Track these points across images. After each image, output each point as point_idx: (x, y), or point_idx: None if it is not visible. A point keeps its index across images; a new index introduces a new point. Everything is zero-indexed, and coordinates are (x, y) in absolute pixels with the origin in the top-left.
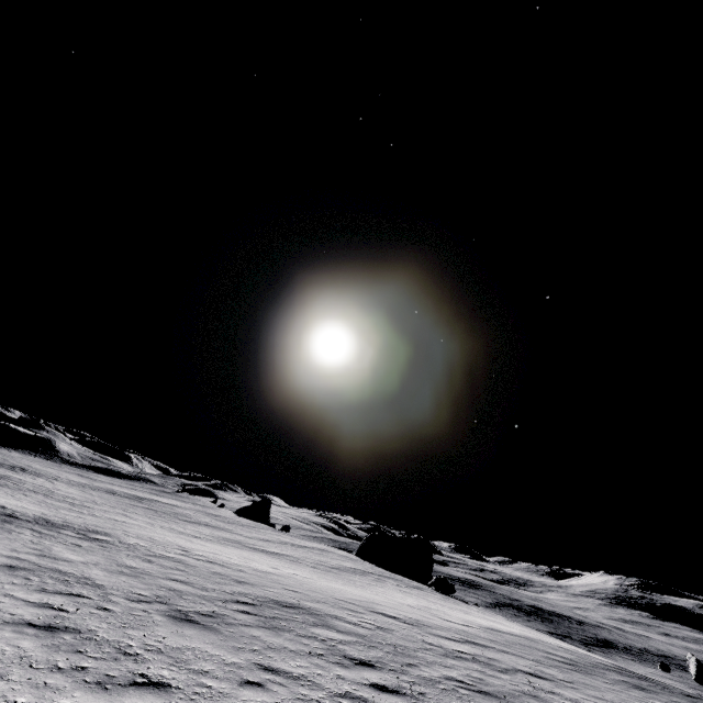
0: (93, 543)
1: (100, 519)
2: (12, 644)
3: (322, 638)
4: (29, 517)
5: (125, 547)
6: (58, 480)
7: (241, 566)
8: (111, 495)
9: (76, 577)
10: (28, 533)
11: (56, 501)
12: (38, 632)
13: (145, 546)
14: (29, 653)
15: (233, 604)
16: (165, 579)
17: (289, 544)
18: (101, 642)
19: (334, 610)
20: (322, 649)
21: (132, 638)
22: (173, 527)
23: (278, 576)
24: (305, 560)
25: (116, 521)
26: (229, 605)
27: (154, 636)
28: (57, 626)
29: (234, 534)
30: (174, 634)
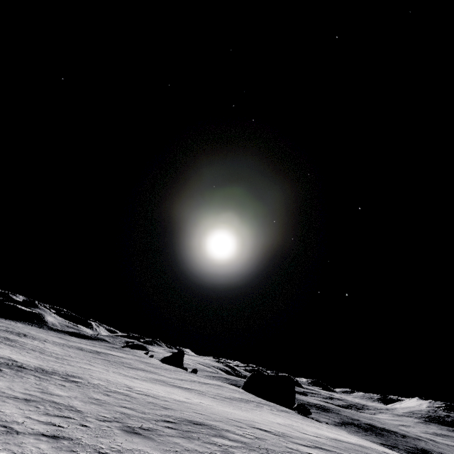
0: (72, 383)
1: (74, 367)
2: (35, 446)
3: (219, 444)
4: (31, 367)
5: (92, 386)
6: (47, 341)
7: (165, 397)
8: (80, 351)
9: (65, 405)
10: (32, 378)
11: (47, 356)
12: (49, 439)
13: (104, 385)
14: (45, 451)
15: (162, 422)
16: (118, 406)
17: (197, 382)
18: (85, 445)
19: (227, 426)
20: (219, 451)
21: (102, 443)
22: (120, 372)
23: (190, 404)
24: (208, 393)
25: (85, 368)
26: (159, 423)
27: (115, 442)
28: (58, 436)
29: (160, 375)
30: (127, 441)
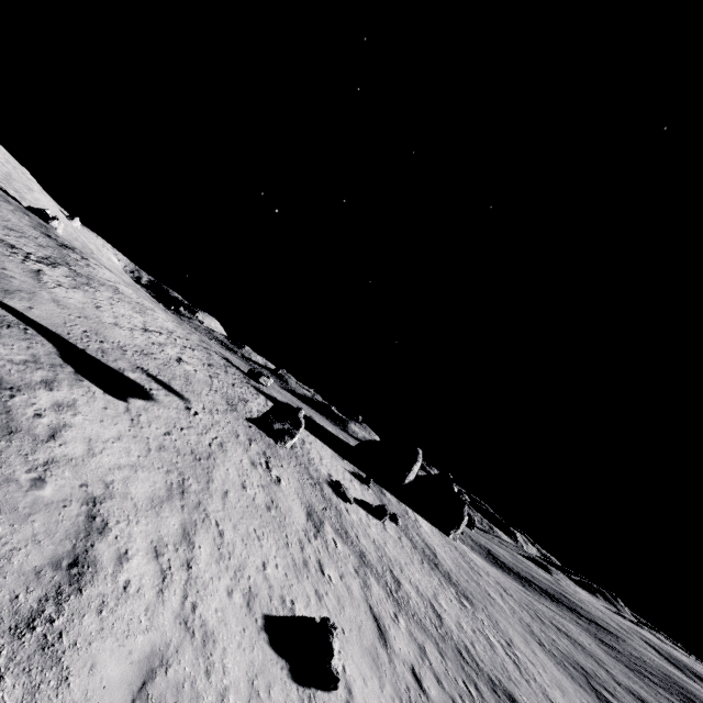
0: None
1: None
2: None
3: None
4: None
5: None
6: None
7: None
8: None
9: None
10: None
11: None
12: None
13: None
14: None
15: None
16: None
17: None
18: None
19: None
20: None
21: None
22: None
23: None
24: None
25: None
26: None
27: None
28: None
29: None
30: None
